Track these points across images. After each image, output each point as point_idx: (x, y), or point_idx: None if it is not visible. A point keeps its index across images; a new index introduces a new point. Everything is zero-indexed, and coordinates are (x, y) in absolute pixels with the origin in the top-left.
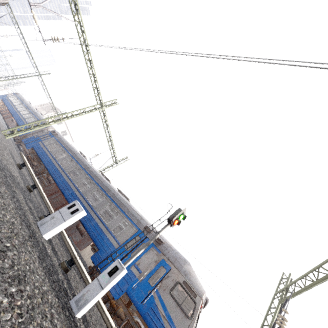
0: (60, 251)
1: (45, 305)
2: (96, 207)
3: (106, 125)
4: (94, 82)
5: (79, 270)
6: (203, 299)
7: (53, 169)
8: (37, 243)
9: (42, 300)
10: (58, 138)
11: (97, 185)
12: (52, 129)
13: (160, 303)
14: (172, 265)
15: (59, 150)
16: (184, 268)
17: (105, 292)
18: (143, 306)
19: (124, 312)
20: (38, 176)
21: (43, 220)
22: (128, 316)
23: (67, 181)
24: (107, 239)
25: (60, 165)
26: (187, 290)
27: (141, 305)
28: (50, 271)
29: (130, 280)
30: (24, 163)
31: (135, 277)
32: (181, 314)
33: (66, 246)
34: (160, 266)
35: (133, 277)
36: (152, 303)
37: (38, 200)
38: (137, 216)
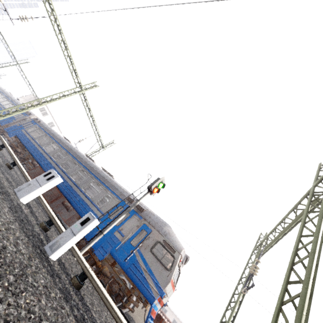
0: (42, 218)
1: (10, 235)
2: (81, 185)
3: (88, 109)
4: (70, 64)
5: (56, 227)
6: (182, 254)
7: (37, 153)
8: (10, 200)
9: (7, 230)
10: (41, 125)
11: (81, 165)
12: (34, 117)
13: (141, 259)
14: (153, 228)
15: (42, 136)
16: (164, 229)
17: (79, 240)
18: (125, 263)
19: (110, 271)
20: (23, 162)
21: (20, 187)
22: (114, 274)
23: (52, 163)
24: (92, 210)
25: (44, 150)
26: (166, 247)
27: (124, 263)
28: (23, 222)
29: (114, 243)
30: (3, 144)
31: (118, 240)
32: (161, 267)
33: (45, 209)
34: (141, 230)
35: (116, 240)
36: (134, 260)
37: (20, 179)
38: (120, 189)
